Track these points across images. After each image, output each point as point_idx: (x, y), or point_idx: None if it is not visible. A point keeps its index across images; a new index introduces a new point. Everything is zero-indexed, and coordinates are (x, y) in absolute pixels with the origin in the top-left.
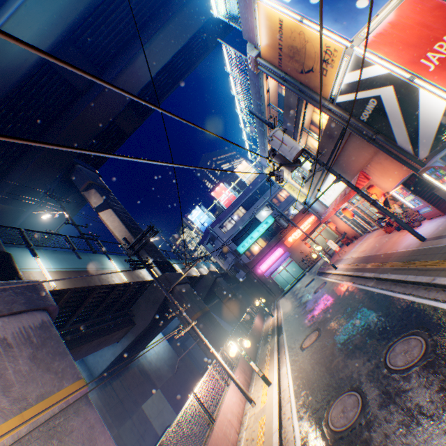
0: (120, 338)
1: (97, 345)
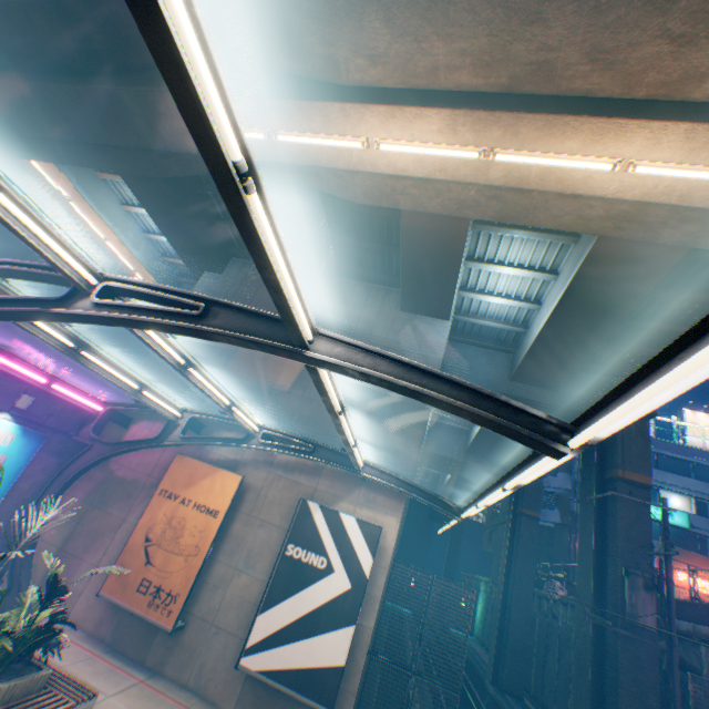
0: (518, 380)
1: (559, 350)
